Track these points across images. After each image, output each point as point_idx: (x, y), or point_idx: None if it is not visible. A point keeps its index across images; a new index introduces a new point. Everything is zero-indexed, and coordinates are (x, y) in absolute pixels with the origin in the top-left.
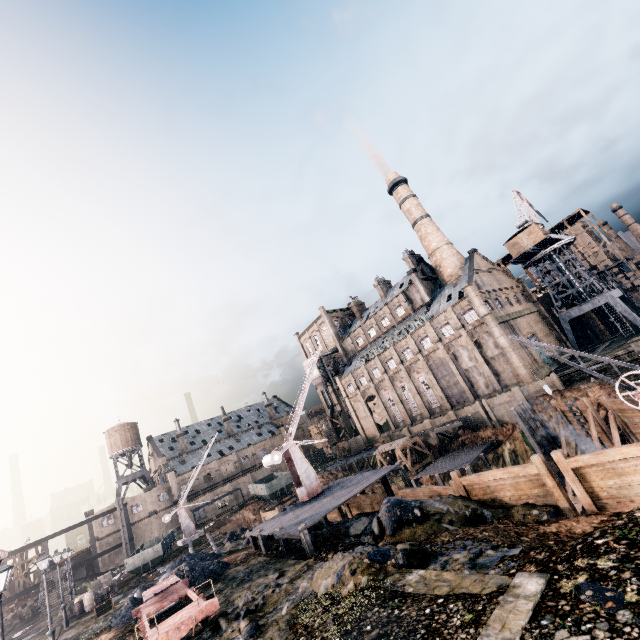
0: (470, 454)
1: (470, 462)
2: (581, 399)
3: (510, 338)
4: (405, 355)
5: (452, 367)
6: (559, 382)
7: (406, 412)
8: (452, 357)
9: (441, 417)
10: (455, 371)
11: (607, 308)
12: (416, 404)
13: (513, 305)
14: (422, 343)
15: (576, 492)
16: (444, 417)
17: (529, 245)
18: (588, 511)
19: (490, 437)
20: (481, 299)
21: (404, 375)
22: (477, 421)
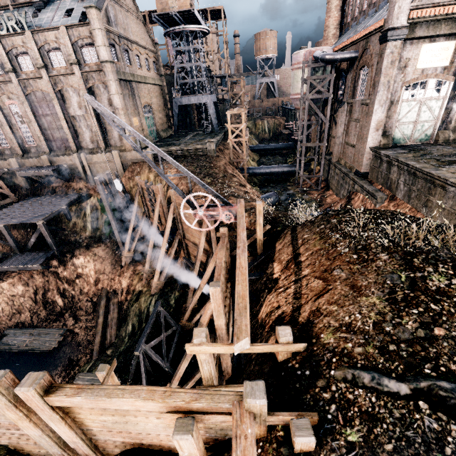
0: (53, 205)
1: (46, 216)
2: (157, 185)
3: (87, 100)
4: None
5: (57, 108)
6: (152, 157)
7: None
8: (59, 96)
9: (33, 160)
10: (60, 114)
11: (204, 107)
12: (5, 136)
13: (142, 68)
14: (19, 60)
15: (53, 427)
16: (36, 160)
17: (175, 8)
18: (67, 441)
19: (82, 189)
20: (106, 38)
21: None
22: (73, 172)
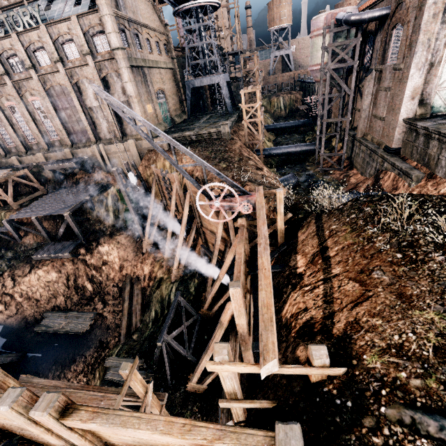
0: (77, 196)
1: (72, 207)
2: (173, 174)
3: (95, 91)
4: (12, 64)
5: (75, 101)
6: (166, 144)
7: (18, 138)
8: (76, 88)
9: (57, 153)
10: (78, 106)
11: (217, 88)
12: (31, 132)
13: (153, 52)
14: (37, 55)
15: (74, 443)
16: (60, 154)
17: None
18: None
19: (103, 180)
20: (116, 23)
21: (12, 92)
22: (94, 163)
